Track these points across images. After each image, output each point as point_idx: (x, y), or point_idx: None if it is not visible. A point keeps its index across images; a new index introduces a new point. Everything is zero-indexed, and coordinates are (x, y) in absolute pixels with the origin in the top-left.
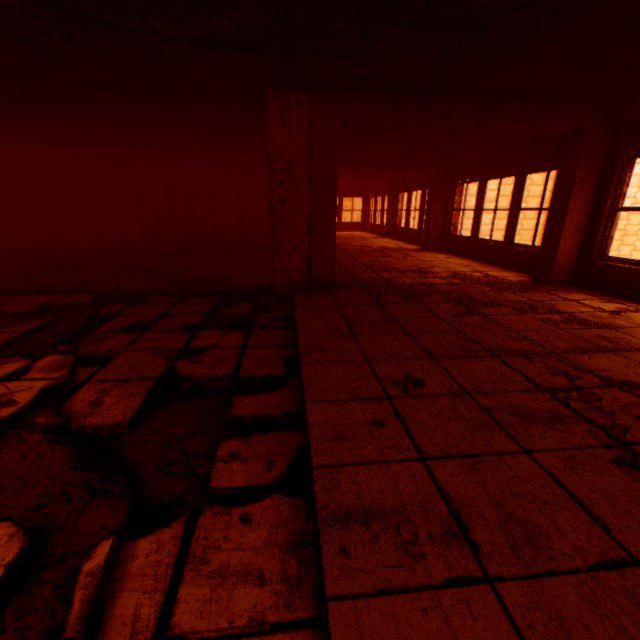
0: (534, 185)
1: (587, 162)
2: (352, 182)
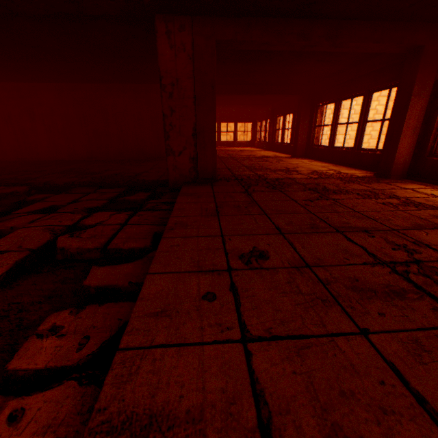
0: (378, 114)
1: (424, 75)
2: (244, 111)
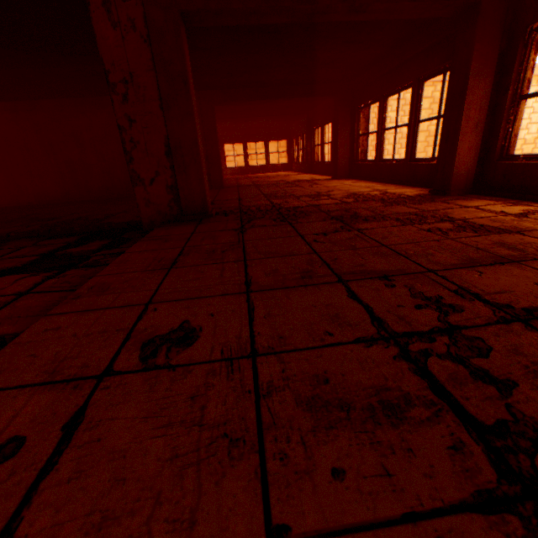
0: None
1: (484, 45)
2: (274, 125)
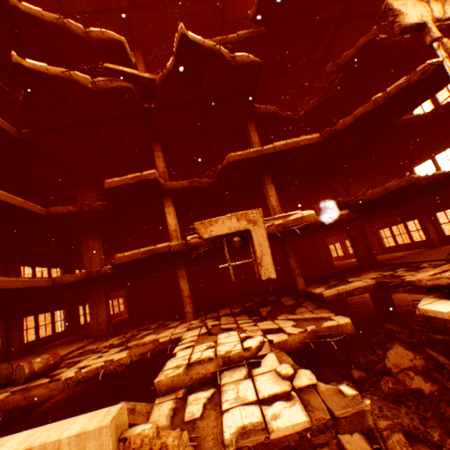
0: None
1: (423, 217)
2: None
